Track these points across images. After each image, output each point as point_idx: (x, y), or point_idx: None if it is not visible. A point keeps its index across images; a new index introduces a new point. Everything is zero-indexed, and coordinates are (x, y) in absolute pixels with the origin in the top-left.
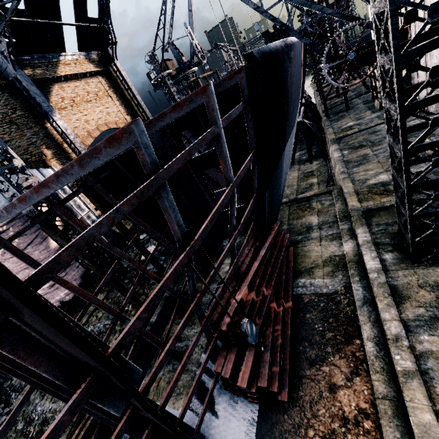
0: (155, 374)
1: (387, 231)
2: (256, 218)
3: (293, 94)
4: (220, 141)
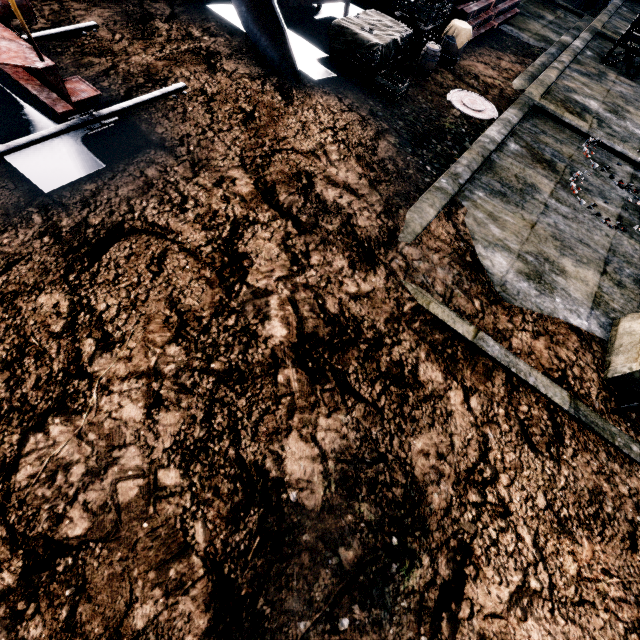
0: None
1: (602, 49)
2: None
3: None
4: None
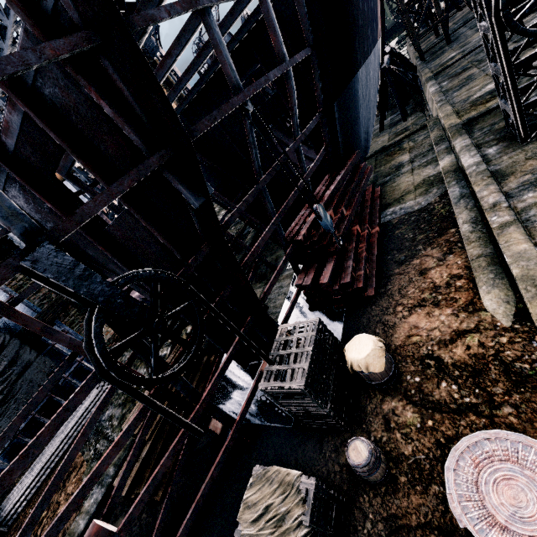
0: (228, 222)
1: (491, 130)
2: (328, 142)
3: (359, 1)
4: (266, 6)
